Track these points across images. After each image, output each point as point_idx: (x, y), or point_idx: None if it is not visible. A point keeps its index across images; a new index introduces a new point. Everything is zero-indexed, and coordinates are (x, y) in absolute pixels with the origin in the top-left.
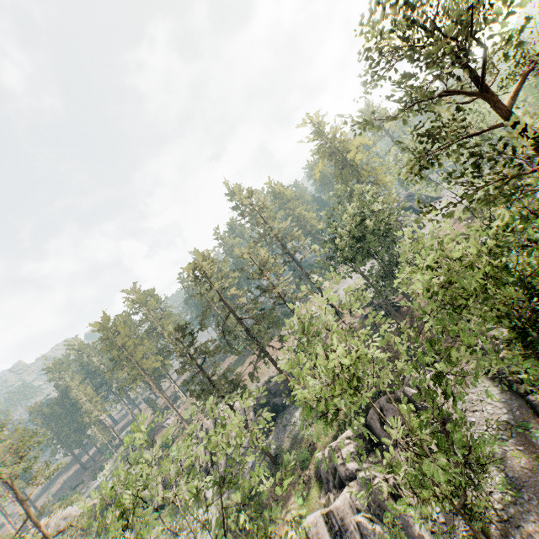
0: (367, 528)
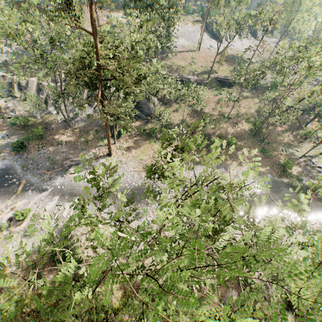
0: (49, 95)
